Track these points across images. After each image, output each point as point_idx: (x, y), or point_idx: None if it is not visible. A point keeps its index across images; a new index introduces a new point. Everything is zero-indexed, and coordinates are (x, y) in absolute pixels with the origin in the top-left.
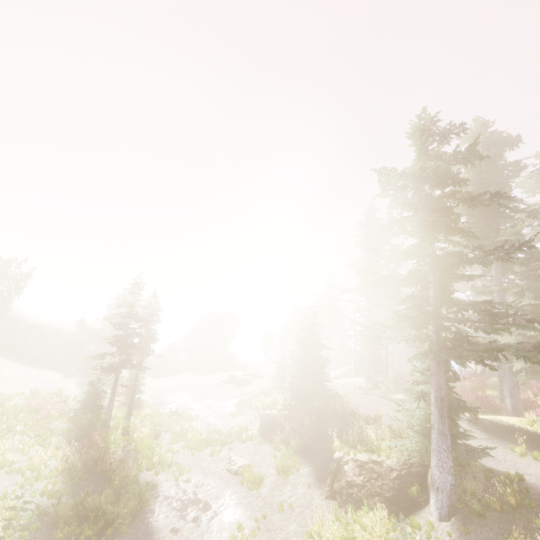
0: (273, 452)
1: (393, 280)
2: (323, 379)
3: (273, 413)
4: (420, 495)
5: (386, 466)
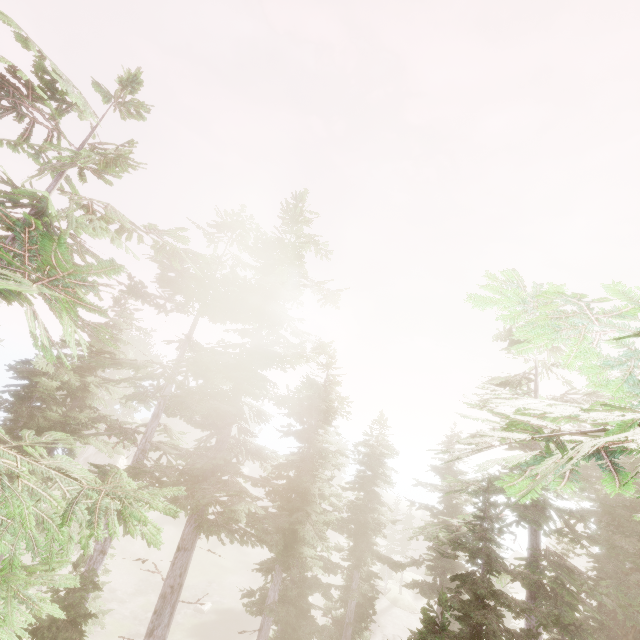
0: None
1: None
2: None
3: None
4: None
5: None
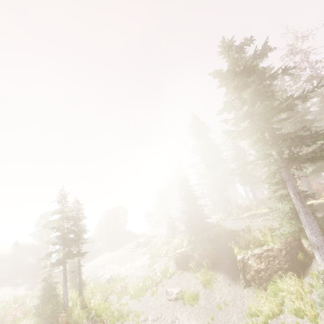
0: (193, 275)
1: (243, 134)
2: (205, 218)
3: (182, 250)
4: (304, 258)
5: (276, 249)
